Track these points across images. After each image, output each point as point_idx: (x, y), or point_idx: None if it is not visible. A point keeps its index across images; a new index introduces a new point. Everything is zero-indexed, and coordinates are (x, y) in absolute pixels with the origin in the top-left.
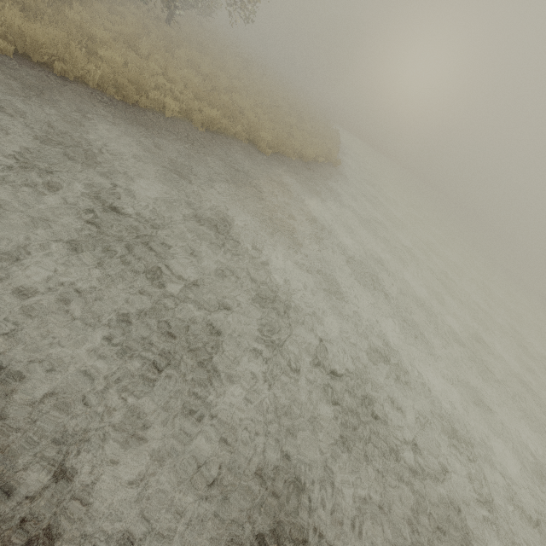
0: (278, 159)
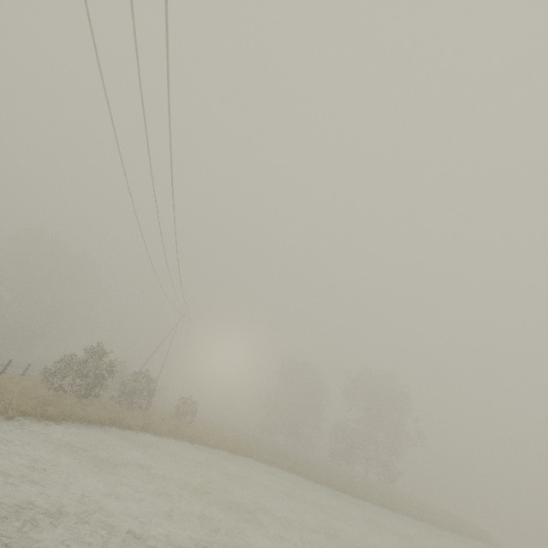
0: None
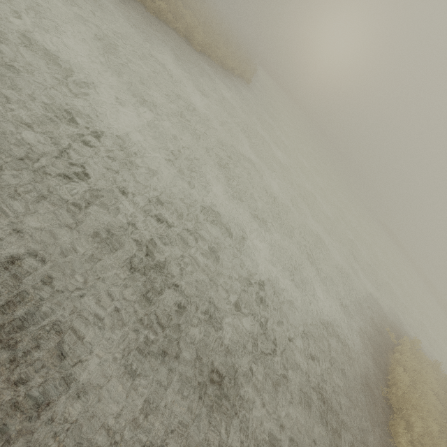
0: (205, 57)
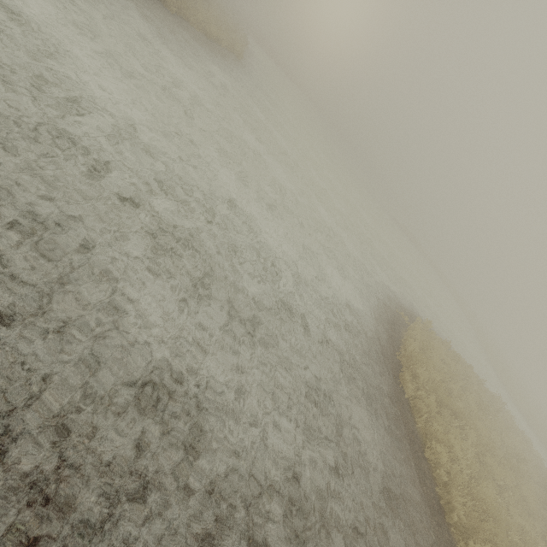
0: (182, 22)
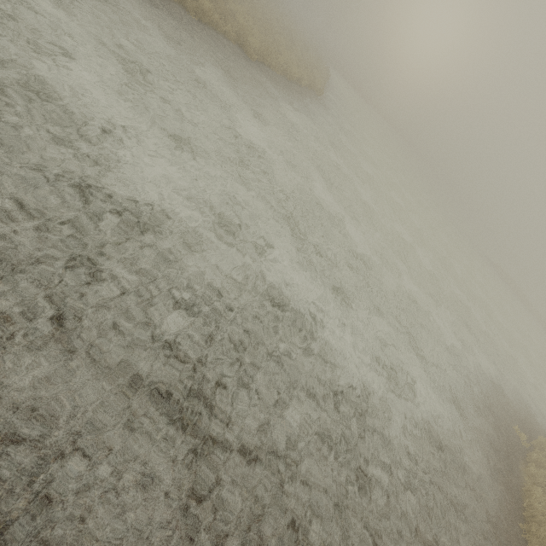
0: (263, 68)
